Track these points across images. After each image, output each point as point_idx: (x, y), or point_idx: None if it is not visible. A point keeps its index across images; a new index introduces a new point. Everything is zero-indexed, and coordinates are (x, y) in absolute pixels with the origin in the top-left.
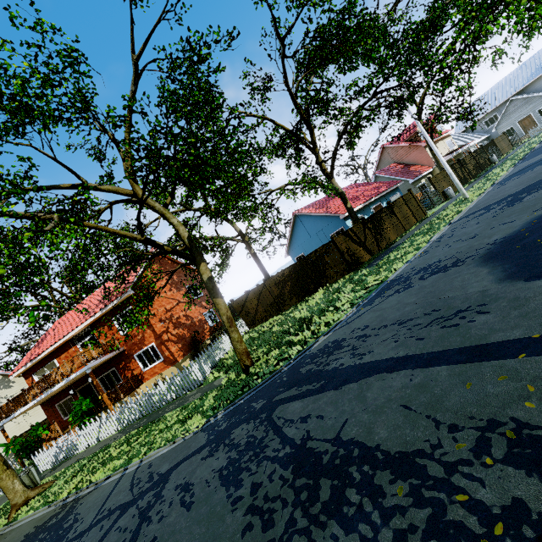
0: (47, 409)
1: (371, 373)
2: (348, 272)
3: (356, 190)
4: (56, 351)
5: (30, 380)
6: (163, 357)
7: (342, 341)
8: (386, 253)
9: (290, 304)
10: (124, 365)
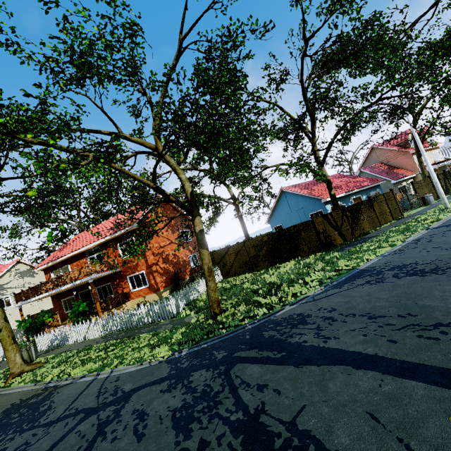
0: (55, 301)
1: (335, 361)
2: (320, 250)
3: (340, 180)
4: (71, 259)
5: (48, 276)
6: (148, 284)
7: (307, 317)
8: (359, 242)
9: (262, 266)
10: (118, 282)
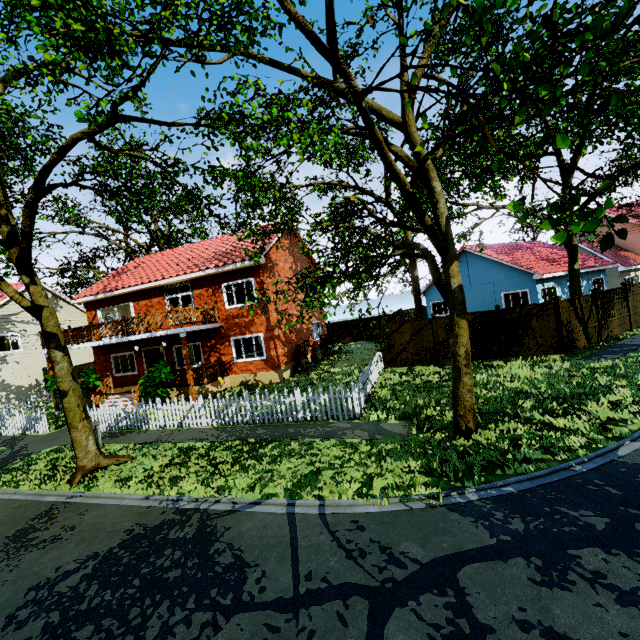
0: (99, 355)
1: None
2: (556, 351)
3: (549, 250)
4: (136, 294)
5: (91, 314)
6: (266, 355)
7: None
8: (624, 349)
9: None
10: (213, 344)
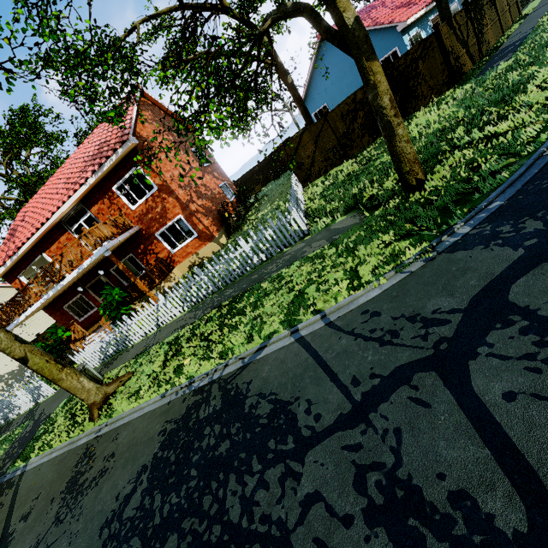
0: (54, 313)
1: None
2: (449, 87)
3: None
4: (41, 243)
5: (16, 284)
6: (196, 233)
7: None
8: (510, 49)
9: (359, 146)
10: (143, 249)
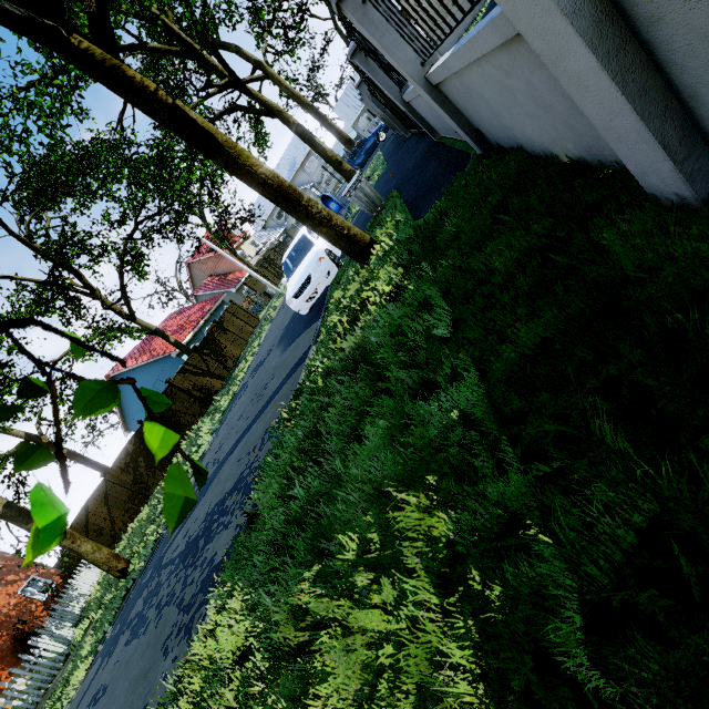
0: None
1: (224, 463)
2: (206, 408)
3: (178, 319)
4: None
5: None
6: None
7: (207, 465)
8: (234, 371)
9: (156, 482)
10: None
